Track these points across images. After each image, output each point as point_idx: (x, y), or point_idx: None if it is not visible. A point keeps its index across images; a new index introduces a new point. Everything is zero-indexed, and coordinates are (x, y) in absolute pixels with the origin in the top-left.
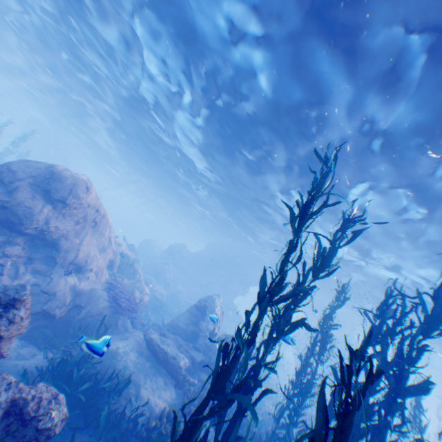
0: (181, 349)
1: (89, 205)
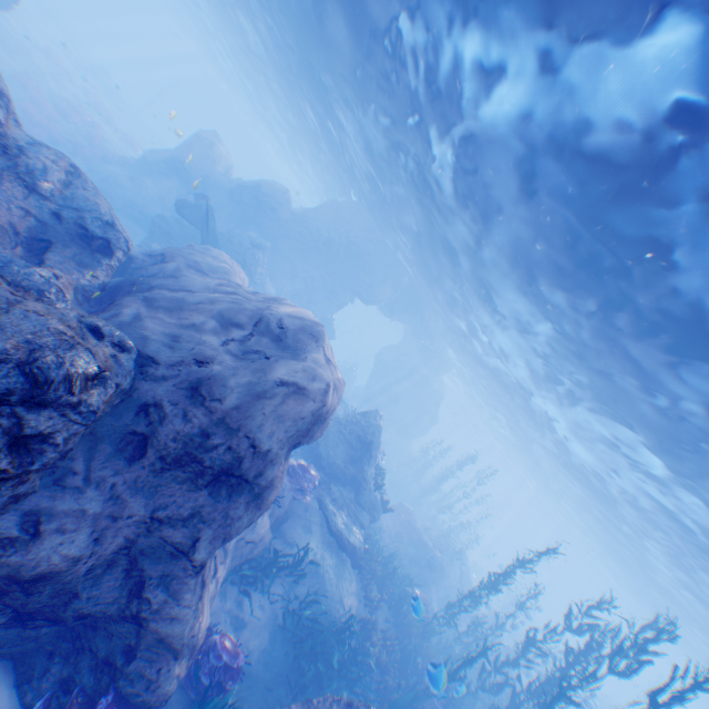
0: (352, 517)
1: None
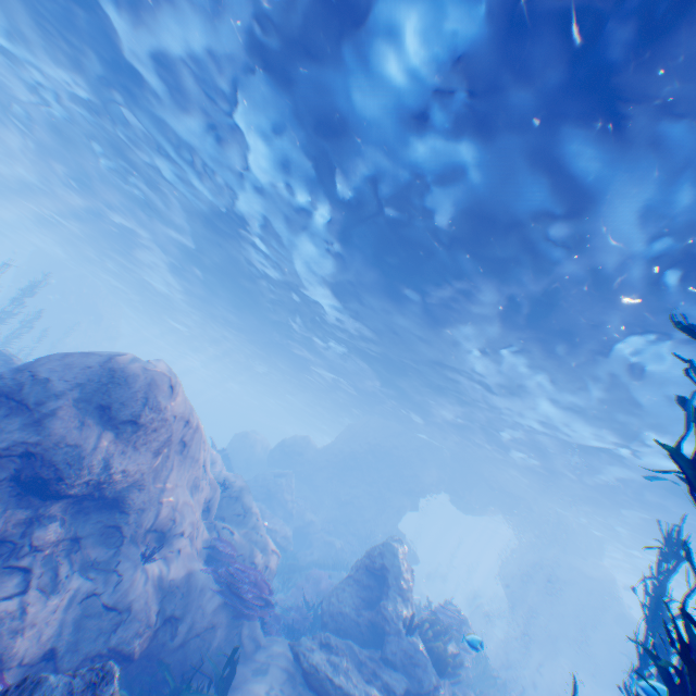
0: (366, 673)
1: (174, 415)
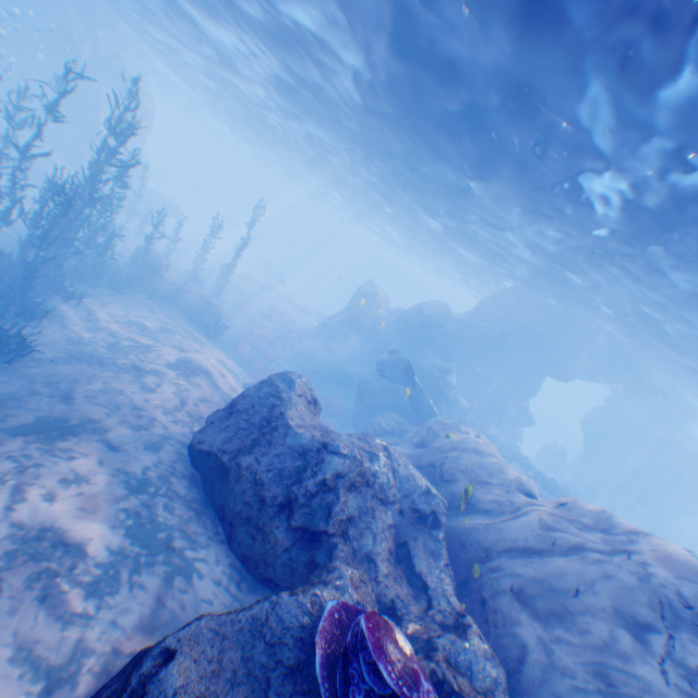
0: None
1: None
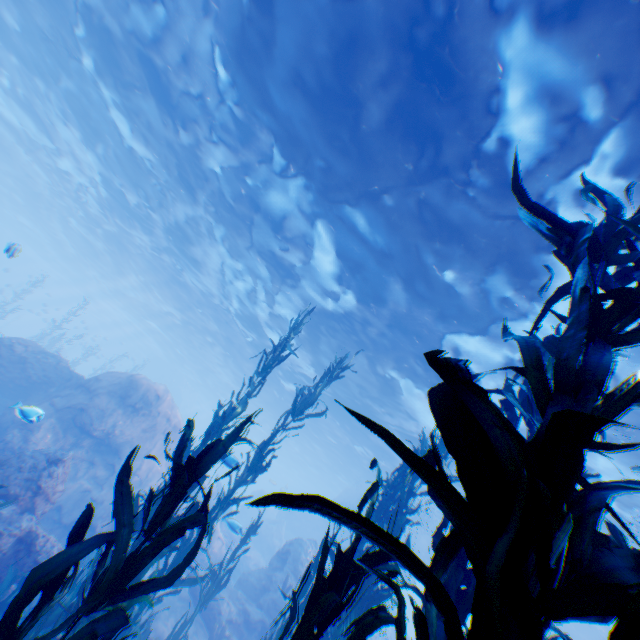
0: (235, 600)
1: (160, 411)
